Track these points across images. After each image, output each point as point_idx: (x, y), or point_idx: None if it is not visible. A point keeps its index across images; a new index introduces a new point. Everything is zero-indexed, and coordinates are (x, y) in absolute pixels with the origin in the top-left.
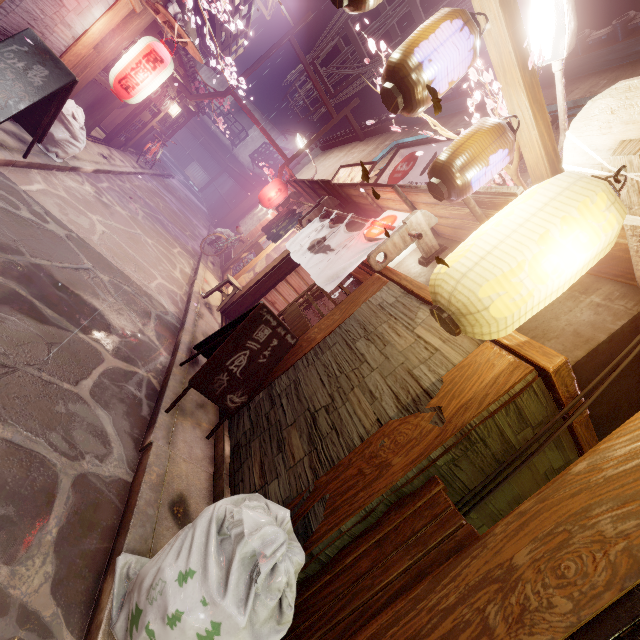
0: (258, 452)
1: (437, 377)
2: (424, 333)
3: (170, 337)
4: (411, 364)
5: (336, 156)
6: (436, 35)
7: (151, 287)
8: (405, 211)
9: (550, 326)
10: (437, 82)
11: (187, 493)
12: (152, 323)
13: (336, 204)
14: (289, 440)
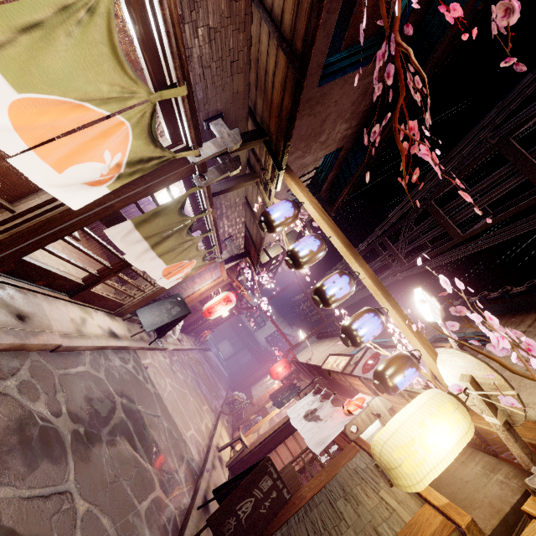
0: None
1: (394, 533)
2: (385, 495)
3: (192, 482)
4: (376, 521)
5: (327, 344)
6: (362, 318)
7: (187, 435)
8: (372, 395)
9: (474, 497)
10: (366, 336)
11: None
12: (184, 466)
13: (325, 383)
14: None
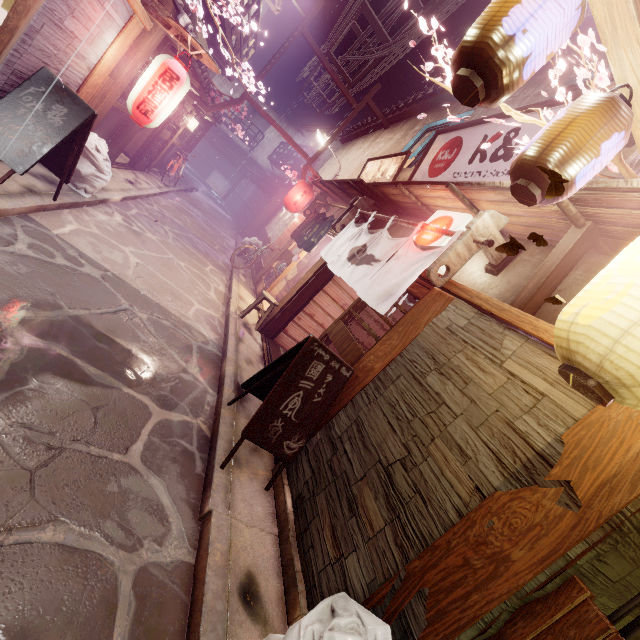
0: (326, 511)
1: (553, 436)
2: (519, 370)
3: (214, 370)
4: (509, 413)
5: (359, 148)
6: None
7: (189, 316)
8: (459, 209)
9: None
10: (533, 58)
11: (254, 568)
12: (194, 358)
13: (371, 204)
14: (362, 501)
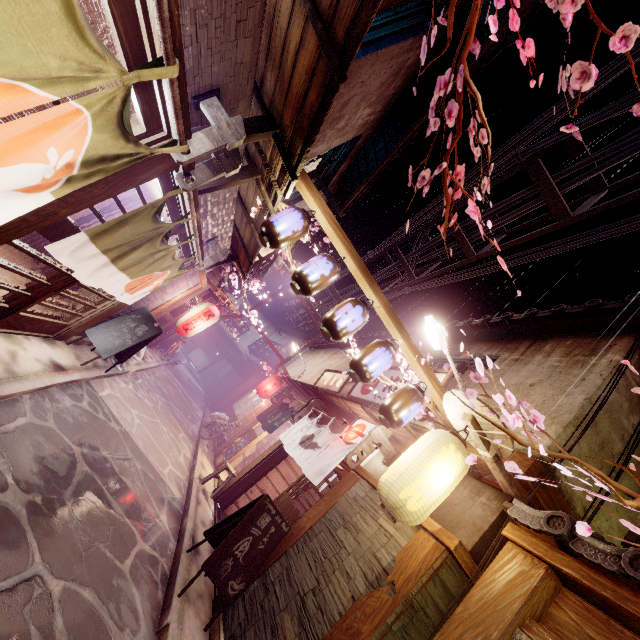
0: (253, 639)
1: (392, 557)
2: (384, 522)
3: (176, 523)
4: (375, 548)
5: (322, 357)
6: (373, 353)
7: (165, 473)
8: (372, 420)
9: (460, 518)
10: (376, 372)
11: None
12: (165, 509)
13: (322, 404)
14: (282, 624)
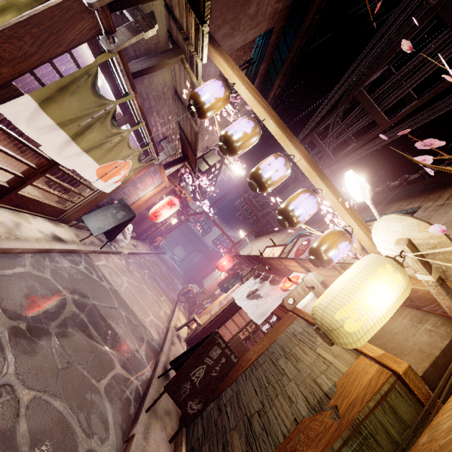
0: None
1: (332, 383)
2: (322, 351)
3: (153, 357)
4: (315, 374)
5: (264, 240)
6: (298, 199)
7: (146, 321)
8: (305, 273)
9: (404, 346)
10: (302, 215)
11: None
12: (144, 345)
13: (264, 269)
14: (231, 441)
